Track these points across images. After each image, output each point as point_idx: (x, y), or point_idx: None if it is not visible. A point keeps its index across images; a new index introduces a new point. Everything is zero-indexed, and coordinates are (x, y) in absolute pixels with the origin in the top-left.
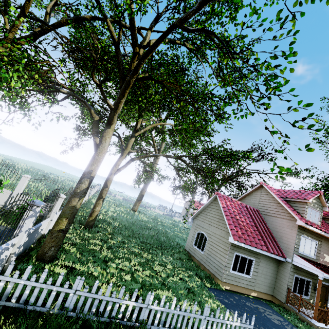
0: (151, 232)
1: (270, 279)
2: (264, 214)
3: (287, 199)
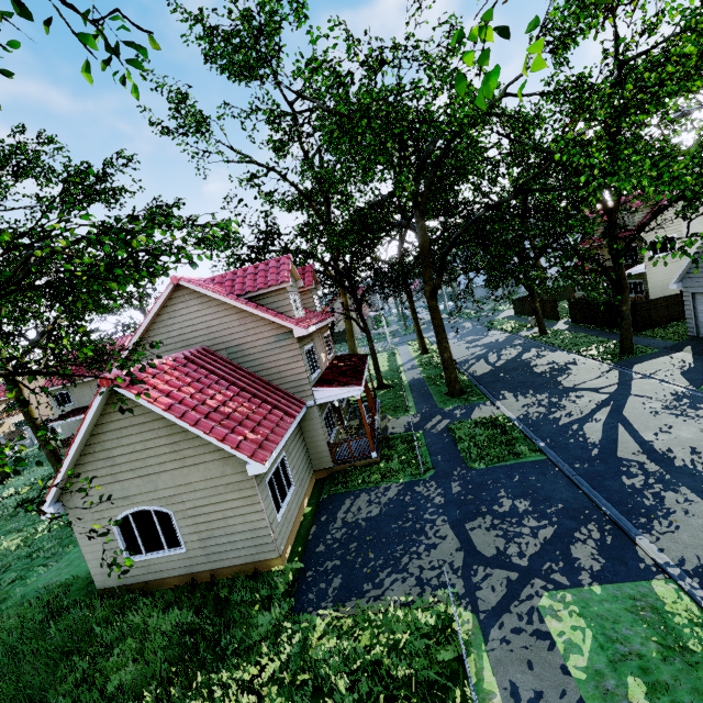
0: None
1: (304, 454)
2: (224, 349)
3: (251, 296)
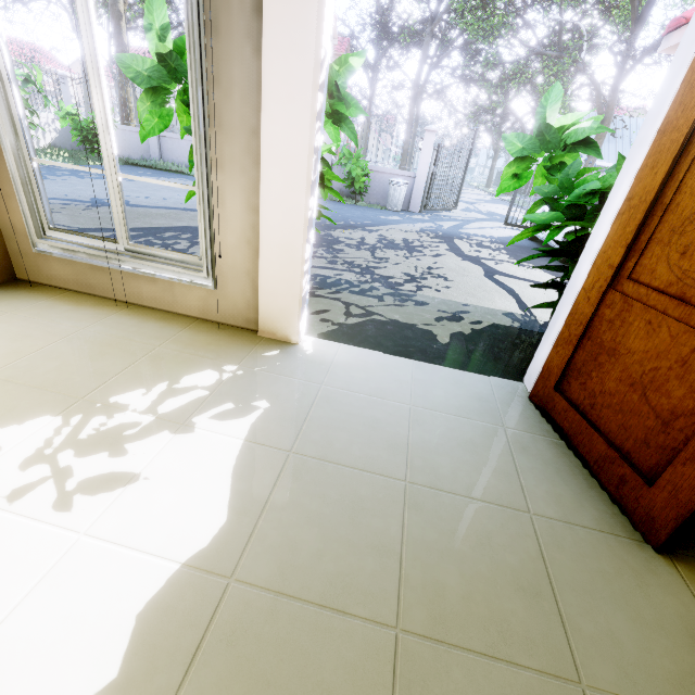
0: None
1: None
2: None
3: None
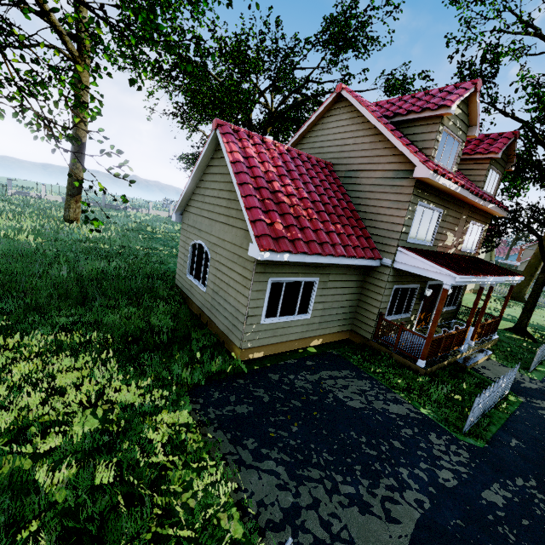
0: (92, 264)
1: (349, 305)
2: (344, 171)
3: (397, 120)
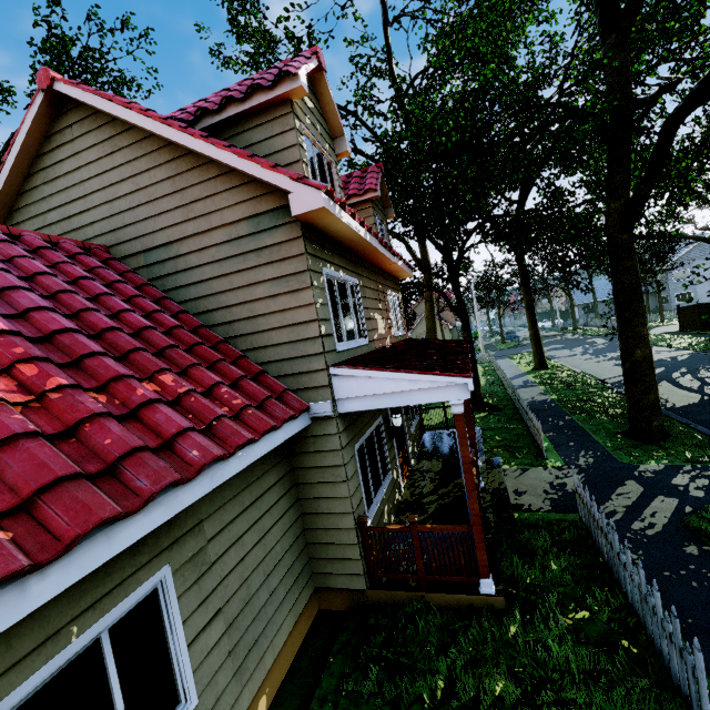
0: None
1: (287, 545)
2: (140, 253)
3: (208, 123)
